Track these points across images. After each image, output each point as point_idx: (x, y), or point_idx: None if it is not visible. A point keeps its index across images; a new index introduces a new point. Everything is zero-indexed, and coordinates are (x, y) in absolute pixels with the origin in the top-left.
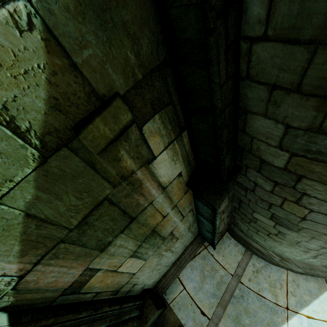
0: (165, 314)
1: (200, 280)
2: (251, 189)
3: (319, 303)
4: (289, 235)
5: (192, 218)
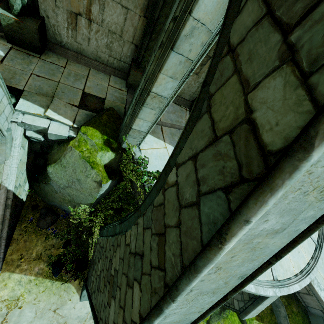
0: None
1: (171, 111)
2: None
3: None
4: None
5: None
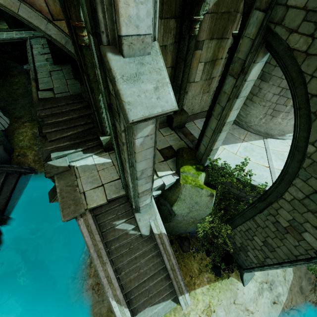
0: (183, 129)
1: None
2: None
3: (257, 141)
4: (263, 88)
5: None
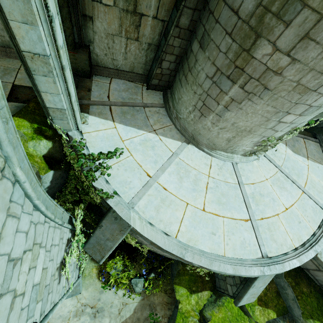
0: (86, 80)
1: (123, 89)
2: (209, 2)
3: (172, 141)
4: (199, 61)
5: (157, 38)
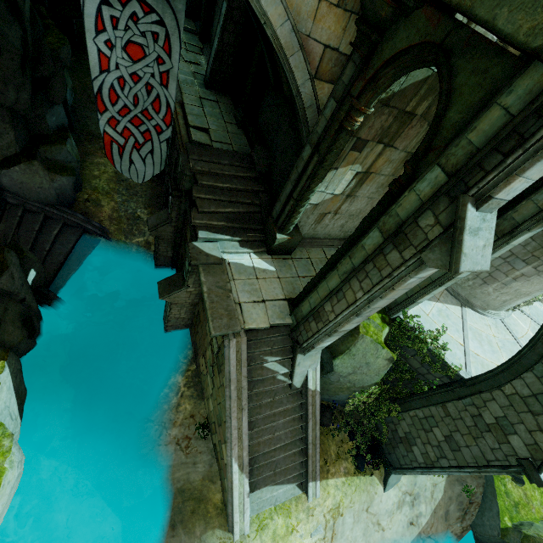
0: None
1: None
2: None
3: (454, 307)
4: None
5: None
